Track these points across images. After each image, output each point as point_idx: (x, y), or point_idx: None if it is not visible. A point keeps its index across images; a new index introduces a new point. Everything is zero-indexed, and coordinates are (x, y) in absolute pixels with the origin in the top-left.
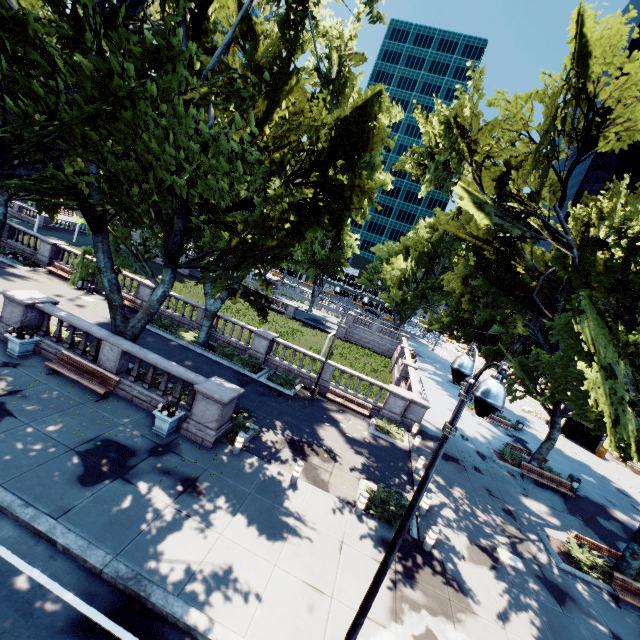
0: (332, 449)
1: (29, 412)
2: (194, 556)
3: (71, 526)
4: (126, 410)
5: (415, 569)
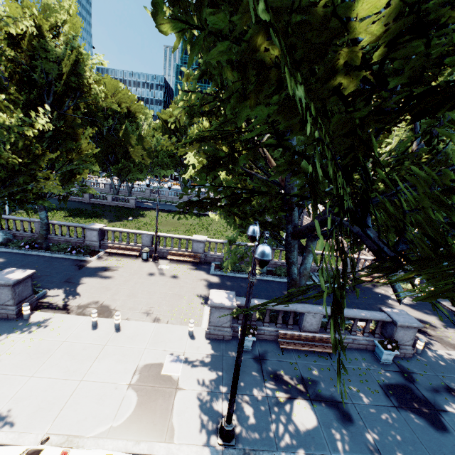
0: (420, 319)
1: (336, 393)
2: None
3: None
4: (348, 355)
5: None
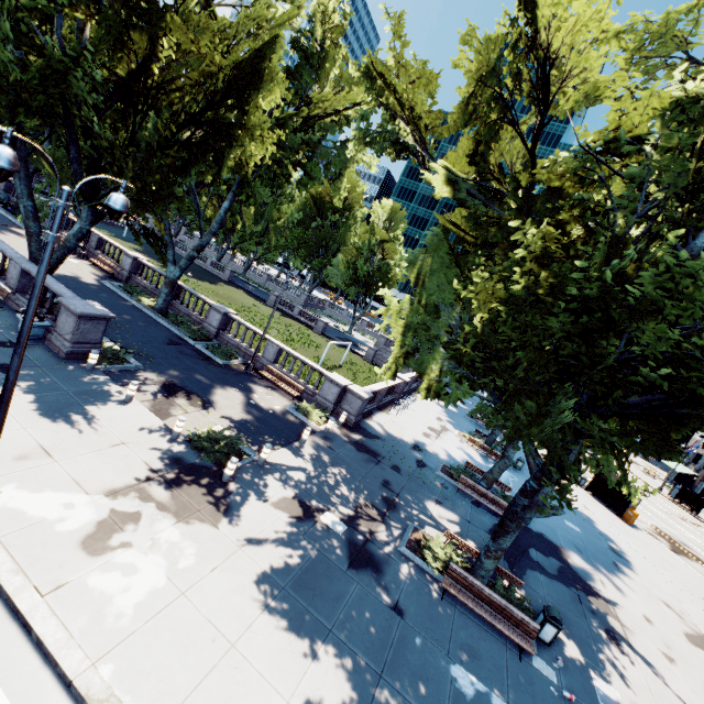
0: (215, 402)
1: None
2: None
3: None
4: (8, 318)
5: (187, 483)
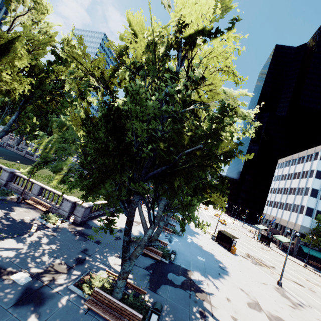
0: None
1: None
2: None
3: None
4: None
5: None
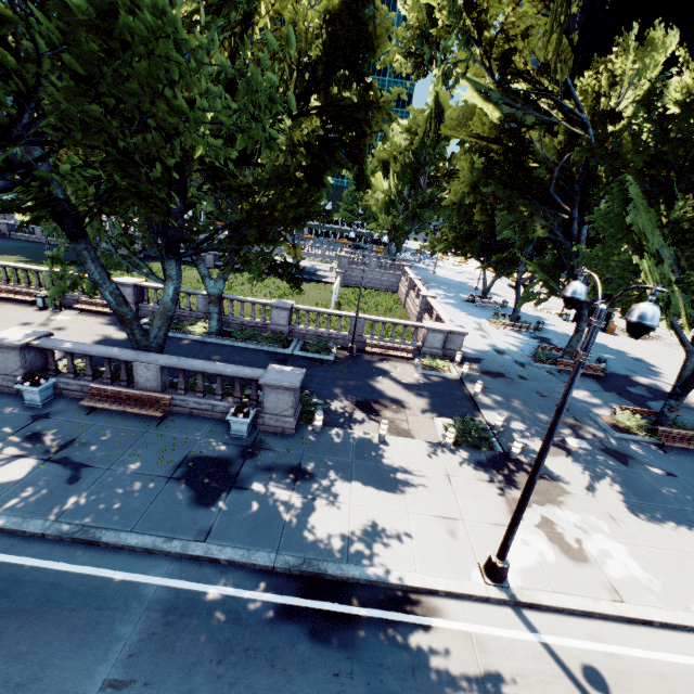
0: (396, 399)
1: (101, 457)
2: (340, 529)
3: (222, 543)
4: (192, 425)
5: (513, 476)
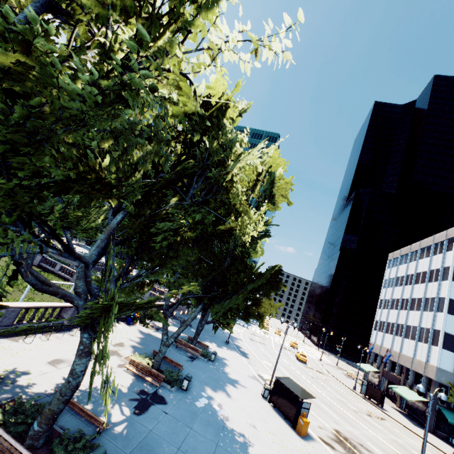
0: None
1: None
2: None
3: None
4: None
5: None
